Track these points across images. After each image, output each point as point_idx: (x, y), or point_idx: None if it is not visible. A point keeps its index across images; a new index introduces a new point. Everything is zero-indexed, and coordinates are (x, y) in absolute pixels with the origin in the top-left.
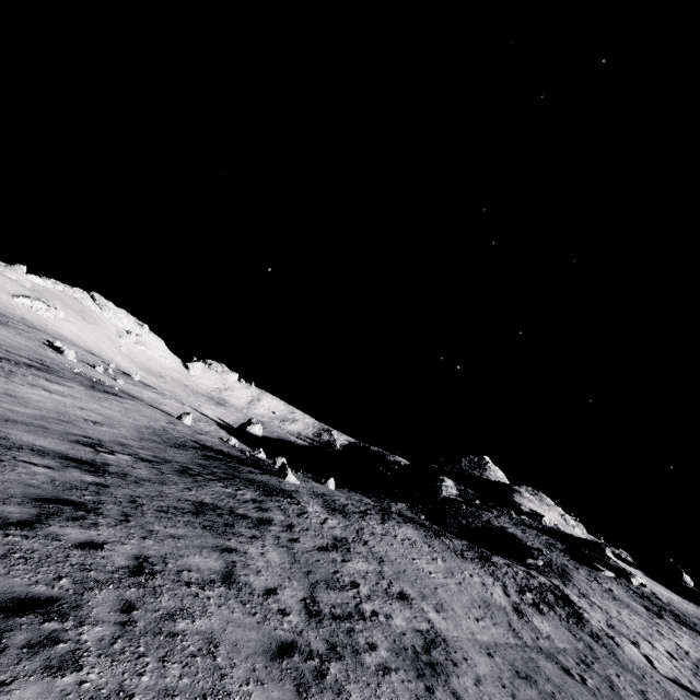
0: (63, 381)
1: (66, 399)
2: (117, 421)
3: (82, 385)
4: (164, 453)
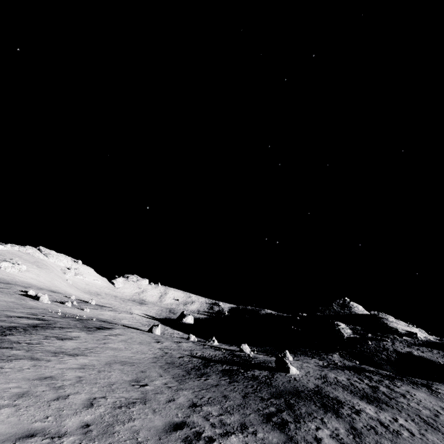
0: (67, 332)
1: (89, 358)
2: (139, 364)
3: (80, 330)
4: (216, 395)
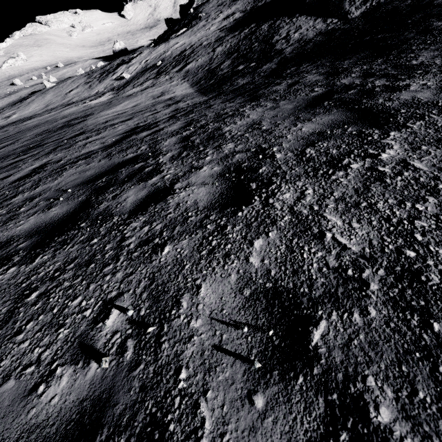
0: None
1: None
2: None
3: None
4: None
